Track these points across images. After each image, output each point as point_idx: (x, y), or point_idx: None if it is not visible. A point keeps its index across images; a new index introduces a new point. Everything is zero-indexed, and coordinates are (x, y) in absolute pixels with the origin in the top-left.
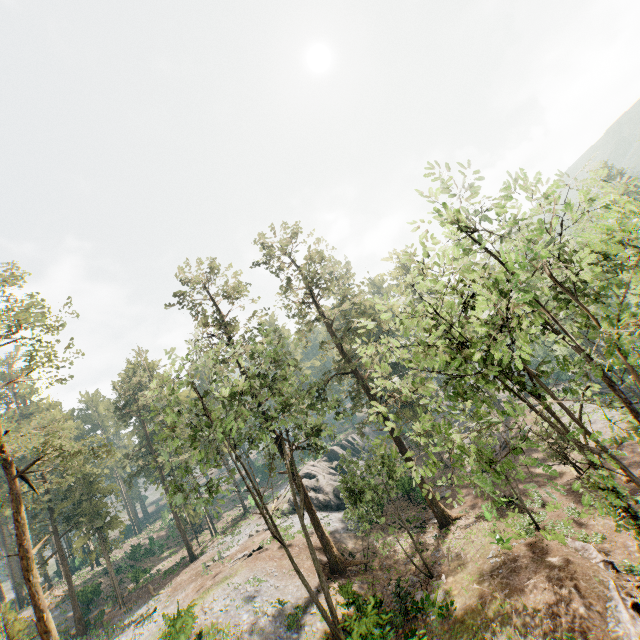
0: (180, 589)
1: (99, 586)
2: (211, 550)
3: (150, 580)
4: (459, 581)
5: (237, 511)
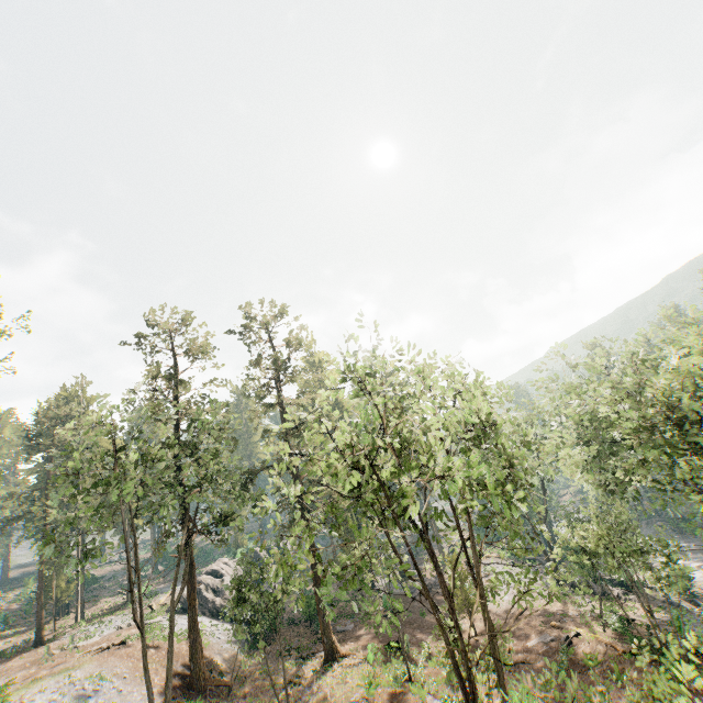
0: (6, 675)
1: None
2: (66, 637)
3: None
4: None
5: (120, 599)
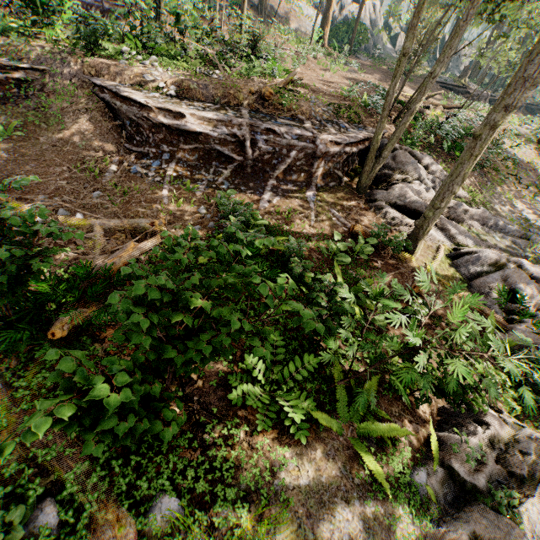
0: None
1: None
2: None
3: None
4: None
5: None
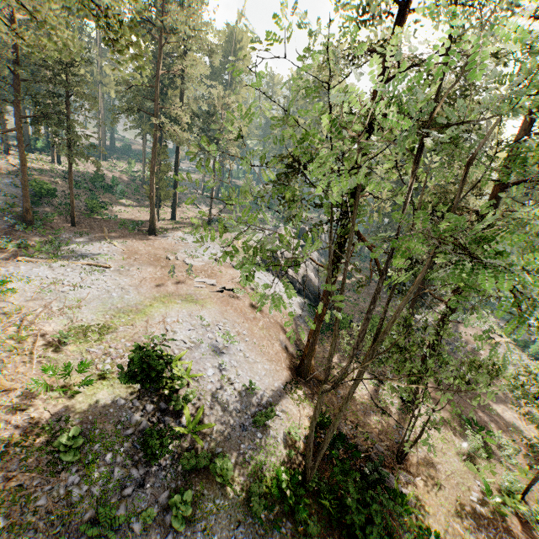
0: (136, 261)
1: (55, 190)
2: (171, 238)
3: (105, 218)
4: (434, 498)
5: (196, 211)
